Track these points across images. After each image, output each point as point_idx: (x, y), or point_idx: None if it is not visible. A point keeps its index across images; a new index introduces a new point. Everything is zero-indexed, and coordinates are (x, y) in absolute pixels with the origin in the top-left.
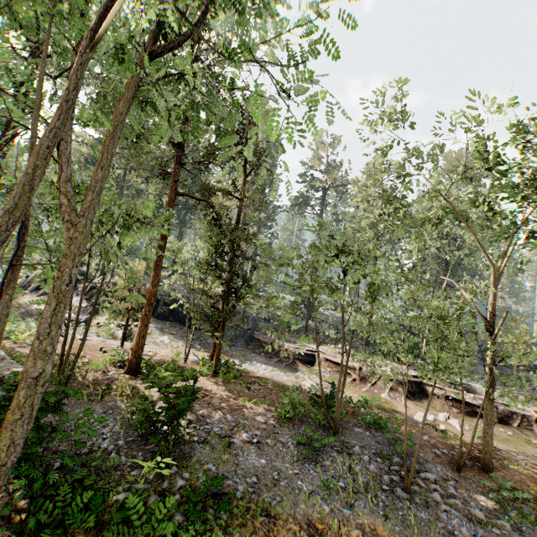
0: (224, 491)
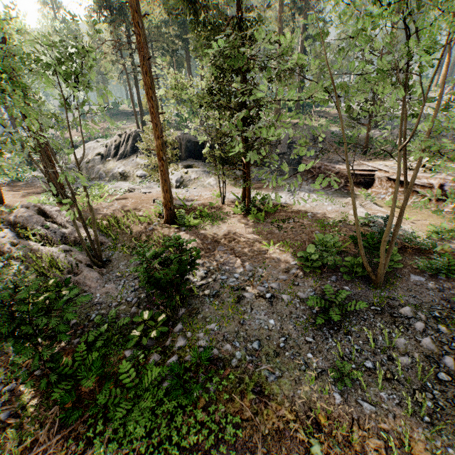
0: (220, 356)
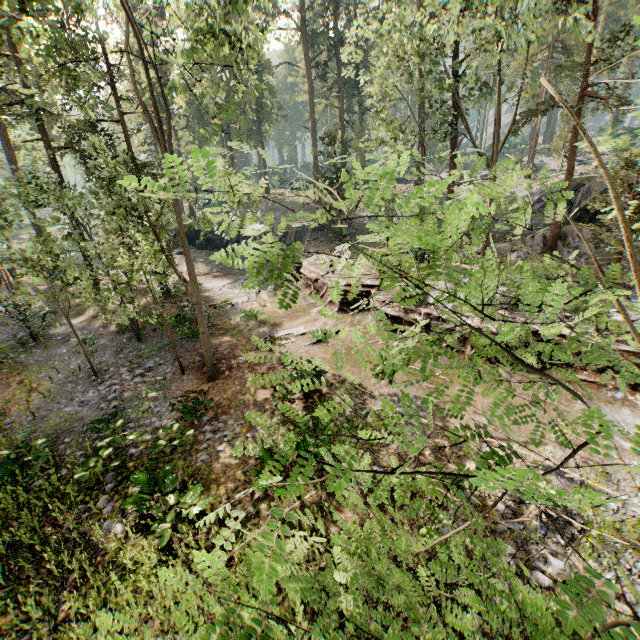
0: (24, 361)
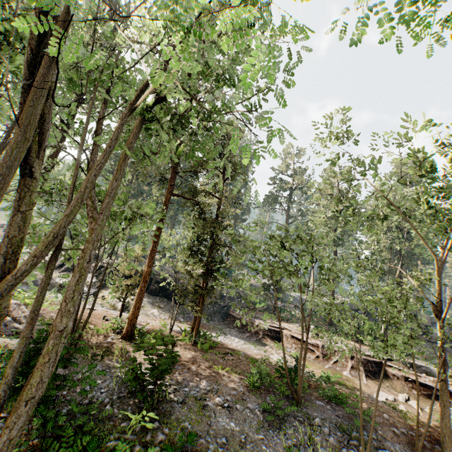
0: (197, 447)
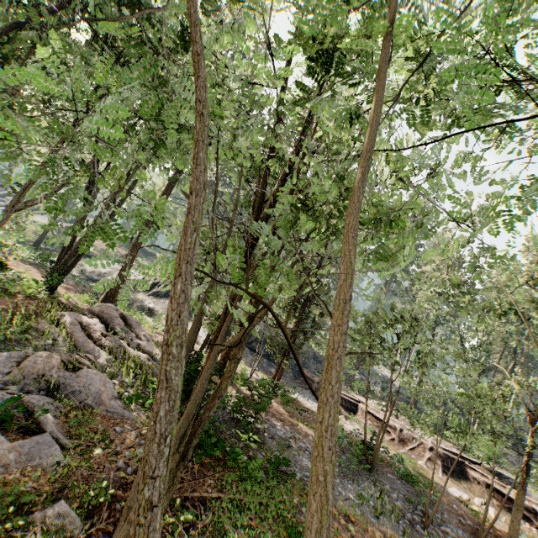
0: (288, 472)
